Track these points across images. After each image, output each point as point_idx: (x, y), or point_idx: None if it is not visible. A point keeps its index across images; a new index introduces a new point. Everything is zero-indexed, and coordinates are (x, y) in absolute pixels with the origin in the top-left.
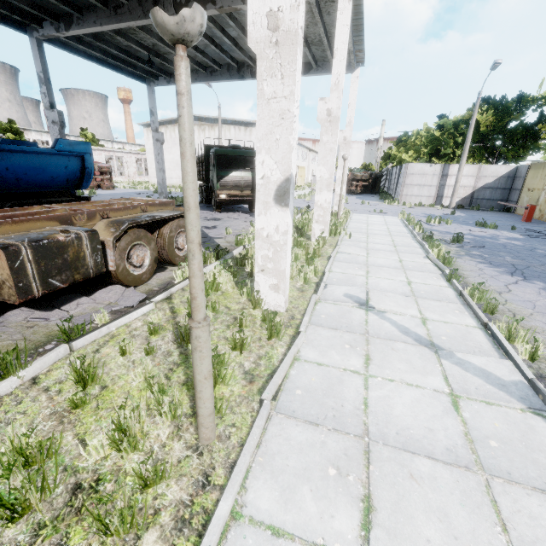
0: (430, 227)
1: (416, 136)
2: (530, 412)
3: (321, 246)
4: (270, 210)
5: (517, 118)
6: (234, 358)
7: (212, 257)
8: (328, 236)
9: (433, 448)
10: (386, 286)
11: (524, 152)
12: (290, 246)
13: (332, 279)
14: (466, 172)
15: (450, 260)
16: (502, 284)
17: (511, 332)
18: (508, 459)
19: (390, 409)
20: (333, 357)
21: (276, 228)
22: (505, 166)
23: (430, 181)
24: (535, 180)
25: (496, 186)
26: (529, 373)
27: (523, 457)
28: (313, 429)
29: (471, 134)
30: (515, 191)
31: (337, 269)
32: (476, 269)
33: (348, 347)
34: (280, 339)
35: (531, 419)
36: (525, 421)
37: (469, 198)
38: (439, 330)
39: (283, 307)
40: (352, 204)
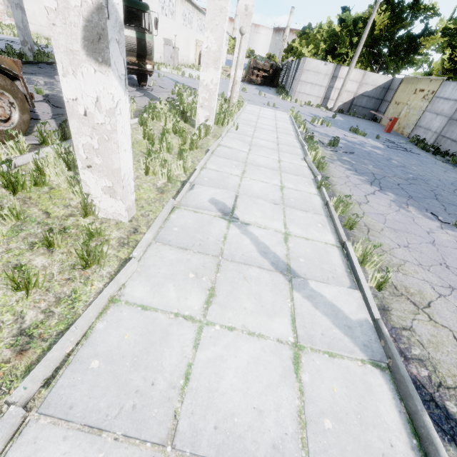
0: (313, 127)
1: (319, 28)
2: (370, 363)
3: (202, 136)
4: (81, 67)
5: (407, 25)
6: (13, 305)
7: (52, 136)
8: (215, 125)
9: (257, 448)
10: (258, 190)
11: (402, 64)
12: (128, 135)
13: (203, 178)
14: (352, 77)
15: (323, 165)
16: (363, 194)
17: (366, 256)
18: (340, 449)
19: (217, 380)
20: (168, 294)
21: (97, 102)
22: (384, 77)
23: (322, 81)
24: (403, 94)
25: (373, 95)
26: (376, 311)
27: (356, 442)
28: (90, 443)
29: (366, 35)
30: (385, 103)
31: (212, 165)
32: (344, 176)
33: (192, 277)
34: (101, 267)
35: (370, 374)
36: (364, 378)
37: (349, 103)
38: (299, 250)
39: (125, 216)
40: (250, 94)
